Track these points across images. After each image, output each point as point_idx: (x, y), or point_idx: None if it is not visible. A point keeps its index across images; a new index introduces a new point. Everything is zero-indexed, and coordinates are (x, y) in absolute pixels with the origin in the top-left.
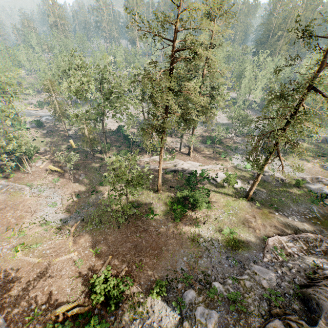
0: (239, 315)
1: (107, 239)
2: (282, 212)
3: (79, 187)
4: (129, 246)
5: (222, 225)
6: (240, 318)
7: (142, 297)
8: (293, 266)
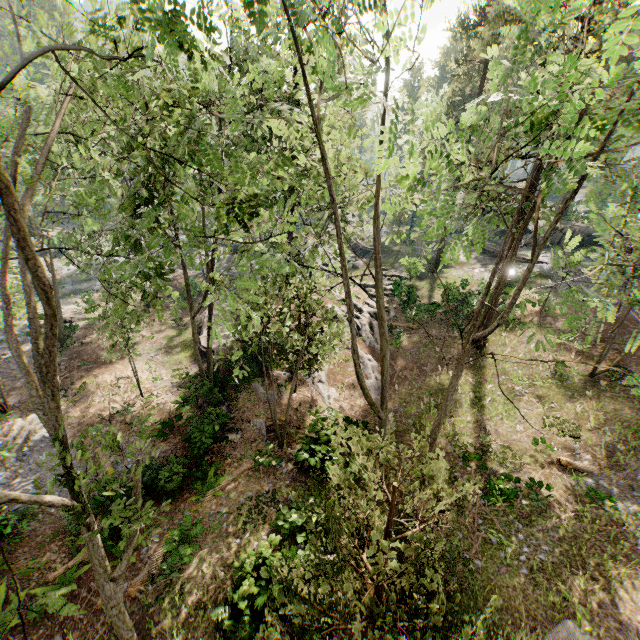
0: None
1: None
2: None
3: (639, 606)
4: None
5: None
6: None
7: None
8: None
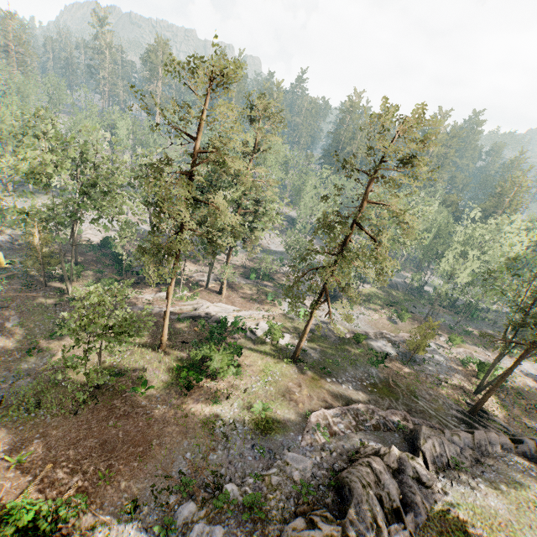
0: (255, 526)
1: (48, 435)
2: (335, 378)
3: (1, 342)
4: (92, 443)
5: (253, 399)
6: (255, 529)
7: (101, 529)
8: (336, 448)
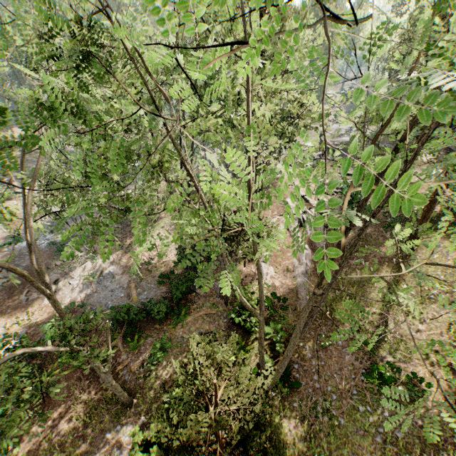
0: None
1: None
2: None
3: None
4: None
5: None
6: None
7: None
8: None
